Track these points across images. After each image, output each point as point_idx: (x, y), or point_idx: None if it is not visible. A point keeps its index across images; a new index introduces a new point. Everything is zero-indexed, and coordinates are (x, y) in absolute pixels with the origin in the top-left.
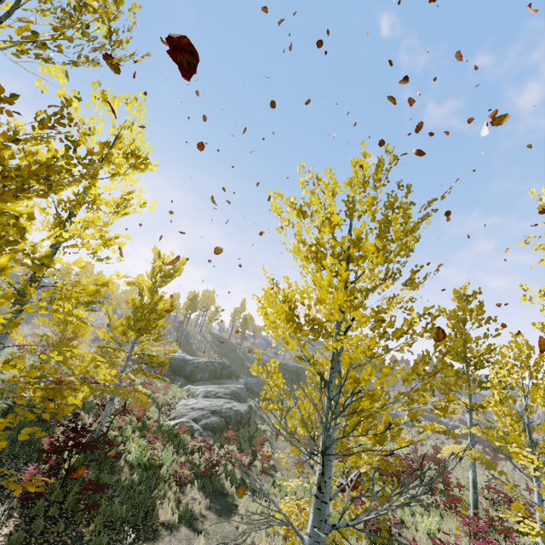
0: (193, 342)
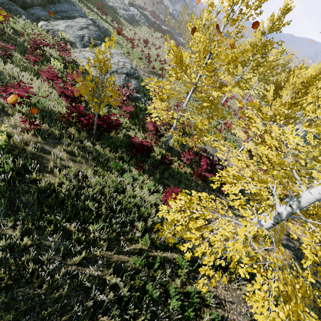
0: None
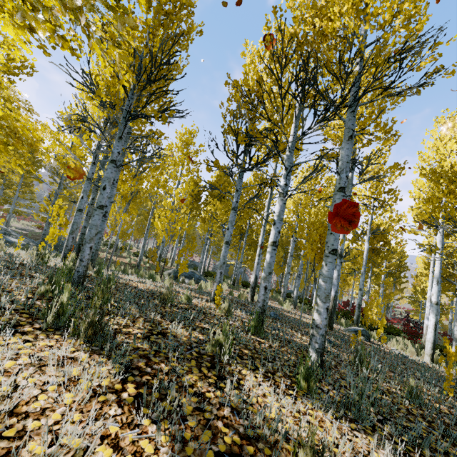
0: None
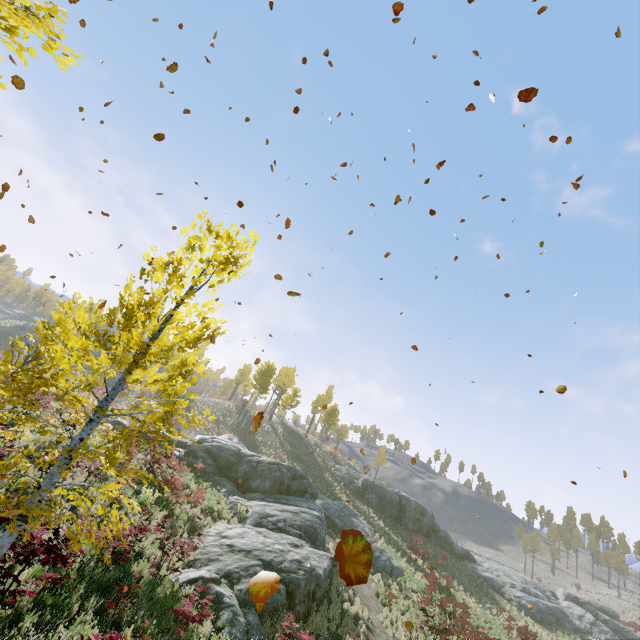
0: (258, 432)
